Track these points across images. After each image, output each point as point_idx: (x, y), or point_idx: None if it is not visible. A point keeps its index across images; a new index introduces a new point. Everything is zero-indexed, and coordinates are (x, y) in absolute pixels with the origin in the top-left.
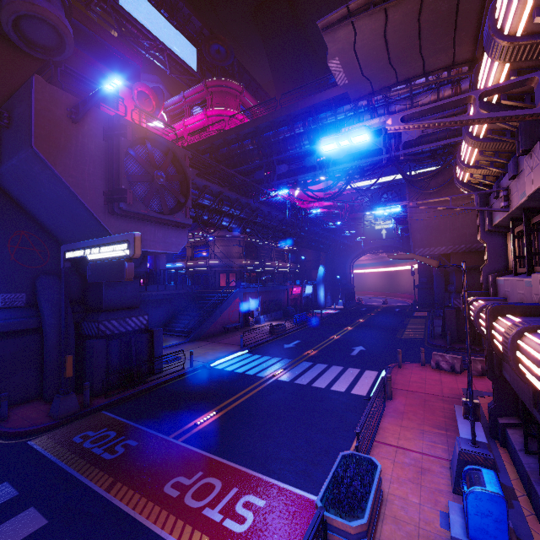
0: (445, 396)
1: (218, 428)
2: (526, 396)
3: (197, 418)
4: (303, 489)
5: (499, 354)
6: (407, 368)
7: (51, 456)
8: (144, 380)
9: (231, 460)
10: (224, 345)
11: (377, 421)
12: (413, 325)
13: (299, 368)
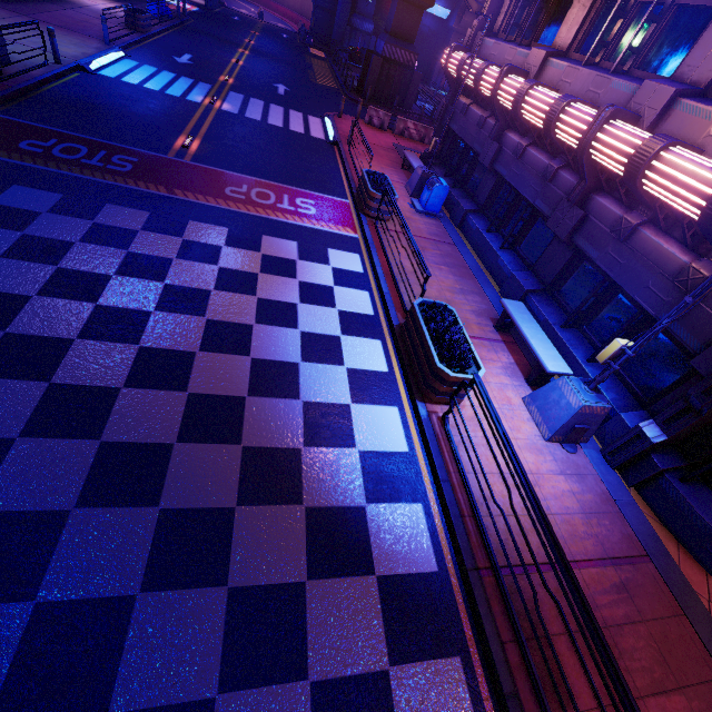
0: (384, 147)
1: (214, 153)
2: (470, 138)
3: (174, 141)
4: (331, 196)
5: (495, 102)
6: (345, 119)
7: (25, 164)
8: (0, 72)
9: (261, 178)
10: (59, 29)
11: (352, 159)
12: (319, 68)
13: (234, 99)
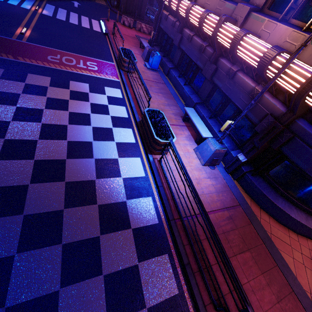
0: (131, 36)
1: (40, 37)
2: (169, 32)
3: (15, 30)
4: (105, 61)
5: (178, 13)
6: (111, 22)
7: None
8: None
9: (67, 51)
10: None
11: (115, 42)
12: None
13: (49, 8)
